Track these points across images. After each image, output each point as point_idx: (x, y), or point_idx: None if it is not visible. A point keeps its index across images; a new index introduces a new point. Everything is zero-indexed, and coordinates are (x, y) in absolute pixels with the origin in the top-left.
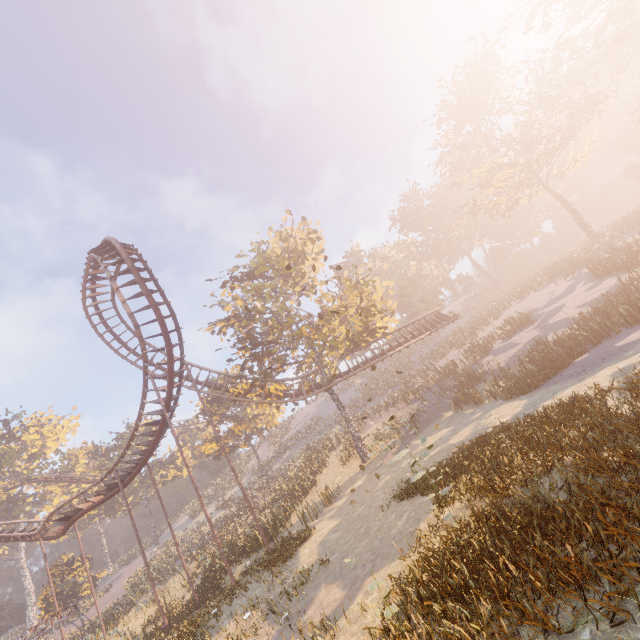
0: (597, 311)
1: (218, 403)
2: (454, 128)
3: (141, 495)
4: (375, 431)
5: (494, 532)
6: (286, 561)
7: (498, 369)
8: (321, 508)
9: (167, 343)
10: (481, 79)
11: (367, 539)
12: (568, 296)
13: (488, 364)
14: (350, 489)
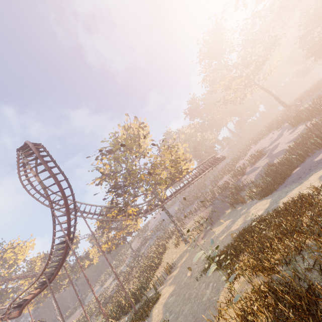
0: (298, 143)
1: (106, 222)
2: (208, 63)
3: (72, 277)
4: (191, 225)
5: (273, 315)
6: (144, 320)
7: (251, 182)
8: (165, 276)
9: (63, 195)
10: (217, 37)
11: (189, 303)
12: (280, 138)
13: (245, 180)
14: (180, 263)
